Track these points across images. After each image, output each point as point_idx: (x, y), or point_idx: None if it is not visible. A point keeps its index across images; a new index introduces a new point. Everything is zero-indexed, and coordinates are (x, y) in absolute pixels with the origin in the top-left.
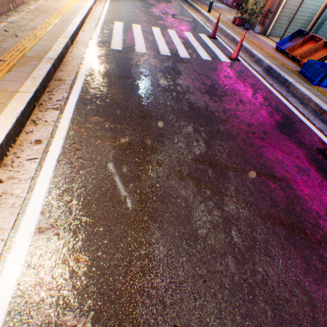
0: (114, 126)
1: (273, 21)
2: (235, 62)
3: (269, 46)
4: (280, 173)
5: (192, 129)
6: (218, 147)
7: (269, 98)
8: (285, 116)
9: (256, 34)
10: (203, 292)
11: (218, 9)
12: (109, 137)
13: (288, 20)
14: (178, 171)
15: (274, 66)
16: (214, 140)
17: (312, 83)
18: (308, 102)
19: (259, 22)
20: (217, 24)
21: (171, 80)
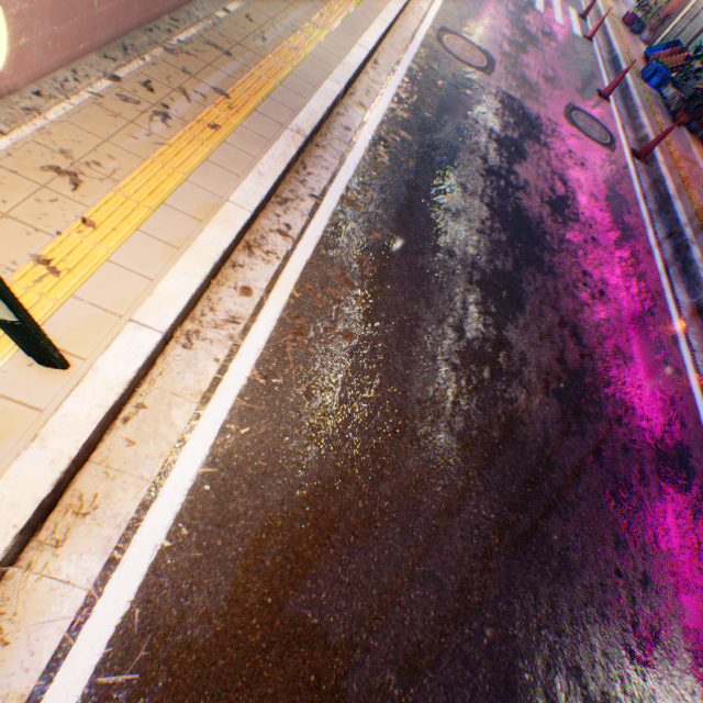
0: (472, 6)
1: (665, 30)
2: (587, 42)
3: (639, 54)
4: (559, 75)
5: (518, 36)
6: (529, 49)
7: (591, 67)
8: (593, 77)
9: (639, 43)
10: (497, 57)
11: (620, 3)
12: (469, 7)
13: (687, 39)
14: (502, 38)
15: (621, 58)
16: (529, 46)
17: (641, 79)
18: (622, 83)
19: (651, 29)
20: (593, 2)
21: (517, 14)
